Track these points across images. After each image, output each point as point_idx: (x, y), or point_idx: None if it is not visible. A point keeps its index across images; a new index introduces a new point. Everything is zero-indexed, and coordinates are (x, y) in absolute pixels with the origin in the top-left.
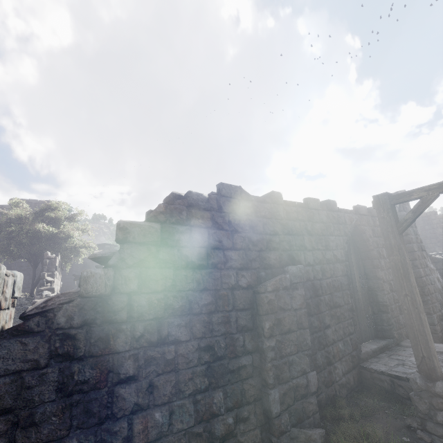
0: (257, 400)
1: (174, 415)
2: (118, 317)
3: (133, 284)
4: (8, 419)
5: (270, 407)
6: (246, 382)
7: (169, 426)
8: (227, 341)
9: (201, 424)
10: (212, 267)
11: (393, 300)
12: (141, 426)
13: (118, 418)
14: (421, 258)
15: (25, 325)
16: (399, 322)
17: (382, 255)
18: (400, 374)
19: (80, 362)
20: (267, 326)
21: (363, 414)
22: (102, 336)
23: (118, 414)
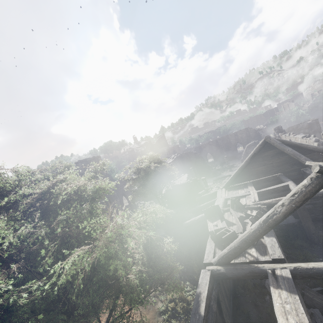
0: None
1: None
2: None
3: None
4: None
5: None
6: None
7: None
8: None
9: None
10: None
11: None
12: None
13: None
14: None
15: None
16: None
17: None
18: None
19: None
20: None
21: None
22: None
23: None
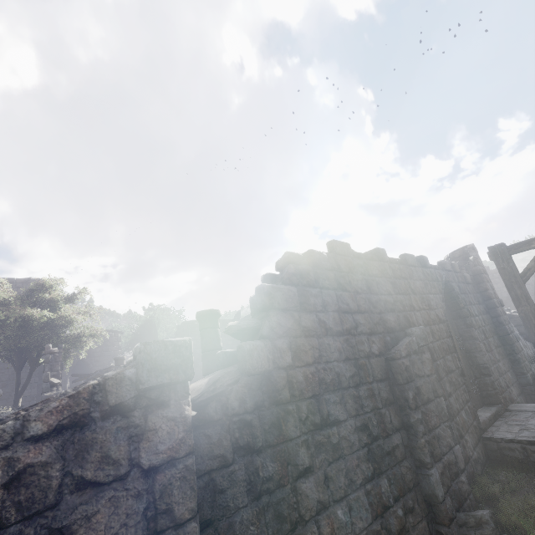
0: (416, 485)
1: (353, 512)
2: (283, 396)
3: (288, 356)
4: (211, 534)
5: (434, 490)
6: (403, 464)
7: (352, 525)
8: (377, 418)
9: (378, 520)
10: (347, 333)
11: (491, 361)
12: (328, 528)
13: (307, 521)
14: (503, 314)
15: (204, 413)
16: (501, 385)
17: (471, 312)
18: (531, 439)
19: (261, 454)
20: (411, 396)
21: (511, 489)
22: (274, 420)
23: (306, 515)
